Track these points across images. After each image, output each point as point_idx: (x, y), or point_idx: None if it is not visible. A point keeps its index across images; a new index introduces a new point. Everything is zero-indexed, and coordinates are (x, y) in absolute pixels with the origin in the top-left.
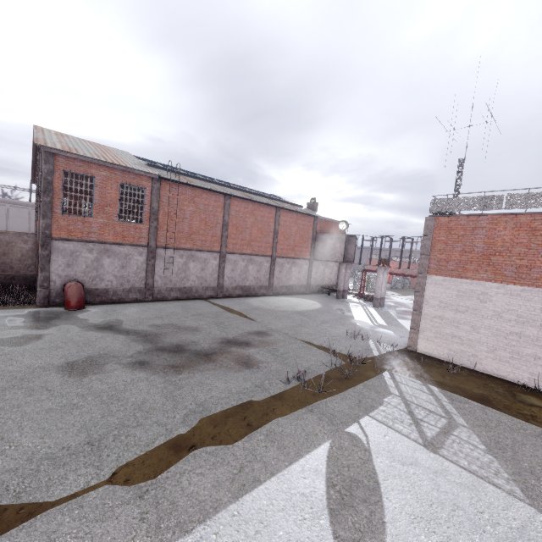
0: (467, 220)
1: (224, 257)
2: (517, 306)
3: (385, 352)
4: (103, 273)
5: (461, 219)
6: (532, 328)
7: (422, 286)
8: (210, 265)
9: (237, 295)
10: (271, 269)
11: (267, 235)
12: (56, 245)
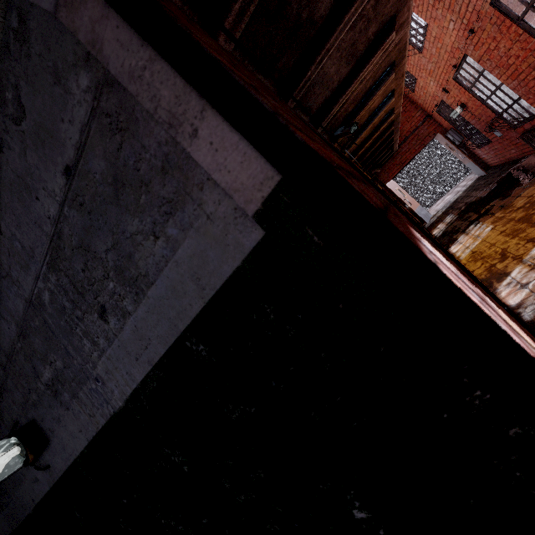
0: None
1: None
2: None
3: None
4: None
5: None
6: None
7: None
8: None
9: None
10: None
11: None
12: None
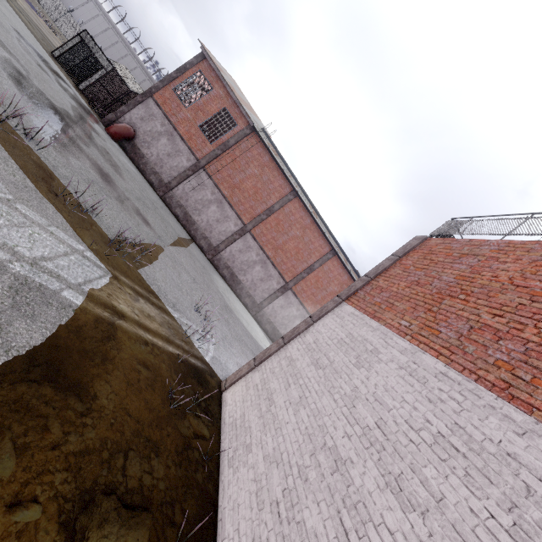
0: (464, 244)
1: (244, 233)
2: (398, 402)
3: (183, 330)
4: (154, 145)
5: (458, 242)
6: (375, 467)
7: (322, 311)
8: (227, 225)
9: (222, 275)
10: (275, 293)
11: (300, 260)
12: (150, 102)
